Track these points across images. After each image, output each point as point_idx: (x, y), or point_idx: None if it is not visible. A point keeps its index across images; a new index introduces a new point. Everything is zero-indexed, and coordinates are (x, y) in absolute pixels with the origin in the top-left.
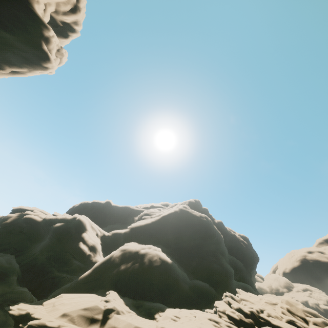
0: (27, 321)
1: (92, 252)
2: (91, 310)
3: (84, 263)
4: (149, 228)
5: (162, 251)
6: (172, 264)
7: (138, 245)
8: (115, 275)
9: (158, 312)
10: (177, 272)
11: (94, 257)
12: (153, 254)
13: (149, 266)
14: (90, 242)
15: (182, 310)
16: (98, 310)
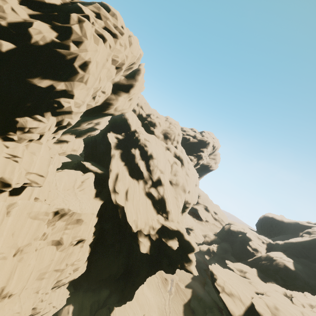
0: (228, 264)
1: (254, 251)
2: (242, 269)
3: (252, 255)
4: (300, 245)
5: (302, 263)
6: (294, 271)
7: (276, 254)
8: (259, 264)
9: (269, 282)
10: (298, 276)
11: (256, 254)
12: (279, 261)
13: (275, 266)
14: (253, 246)
15: (282, 288)
16: (243, 270)
